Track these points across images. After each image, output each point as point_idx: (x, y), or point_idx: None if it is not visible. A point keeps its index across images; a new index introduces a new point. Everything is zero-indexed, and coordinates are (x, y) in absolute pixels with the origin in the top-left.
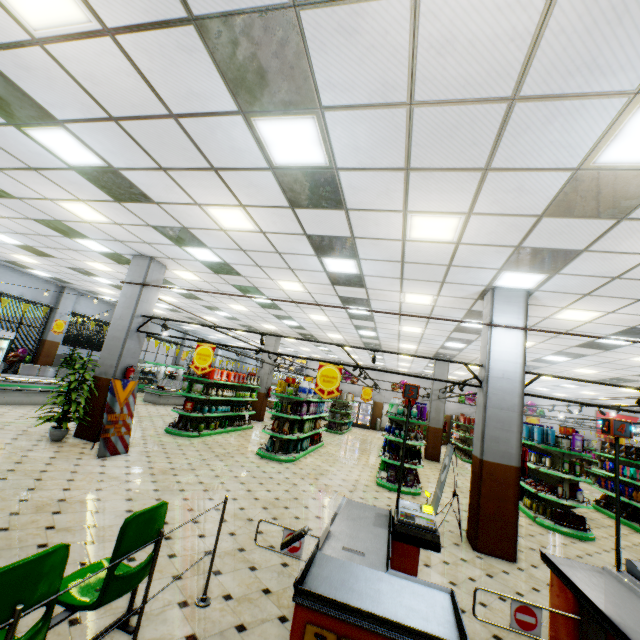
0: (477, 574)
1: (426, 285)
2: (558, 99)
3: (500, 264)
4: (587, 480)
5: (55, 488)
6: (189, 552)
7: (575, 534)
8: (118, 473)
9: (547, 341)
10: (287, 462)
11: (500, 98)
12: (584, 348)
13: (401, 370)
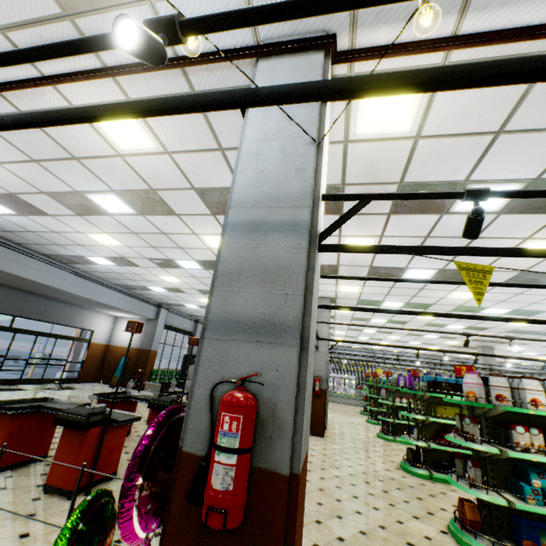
0: None
1: None
2: None
3: None
4: (408, 414)
5: None
6: None
7: (400, 464)
8: None
9: (444, 289)
10: (371, 423)
11: None
12: None
13: None
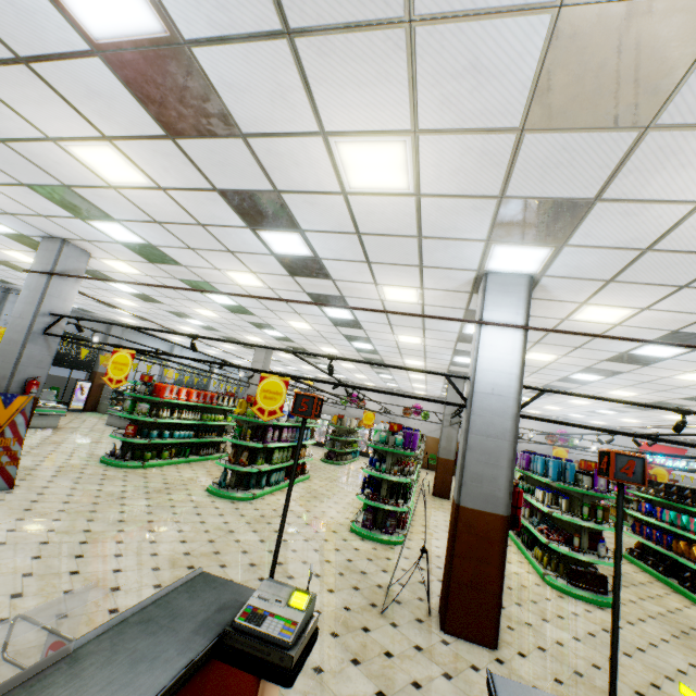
0: (429, 674)
1: (402, 272)
2: None
3: (485, 232)
4: (611, 529)
5: None
6: None
7: (593, 599)
8: None
9: (571, 353)
10: (242, 500)
11: None
12: (617, 363)
13: (418, 393)
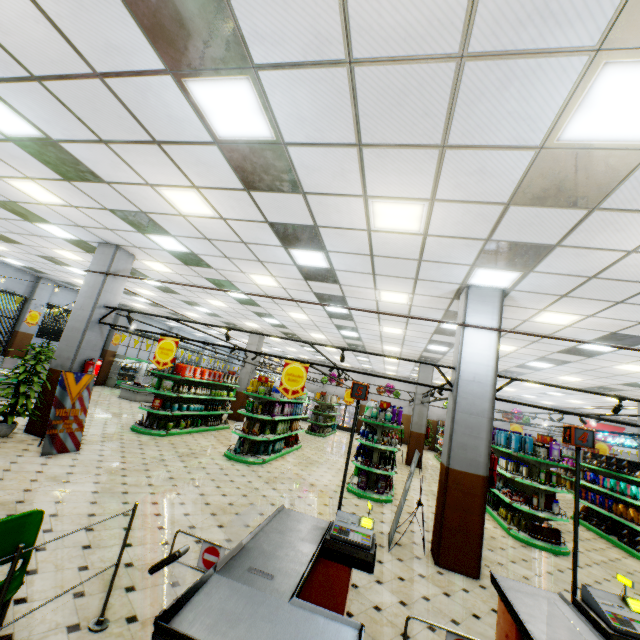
0: (433, 592)
1: (400, 282)
2: (511, 57)
3: (472, 259)
4: (563, 491)
5: None
6: (106, 564)
7: (549, 548)
8: (58, 472)
9: (529, 346)
10: (255, 464)
11: (447, 55)
12: (566, 354)
13: (389, 373)
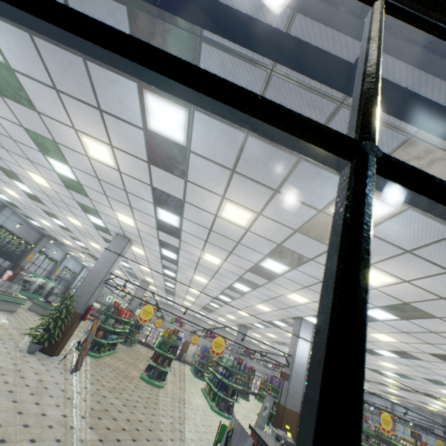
0: None
1: (273, 306)
2: None
3: (312, 314)
4: None
5: (79, 398)
6: None
7: None
8: (93, 389)
9: None
10: (161, 387)
11: None
12: None
13: (208, 322)
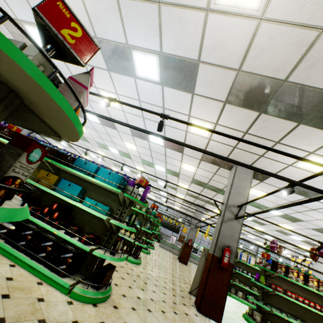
0: None
1: None
2: None
3: None
4: None
5: None
6: None
7: None
8: None
9: None
10: None
11: None
12: None
13: None
